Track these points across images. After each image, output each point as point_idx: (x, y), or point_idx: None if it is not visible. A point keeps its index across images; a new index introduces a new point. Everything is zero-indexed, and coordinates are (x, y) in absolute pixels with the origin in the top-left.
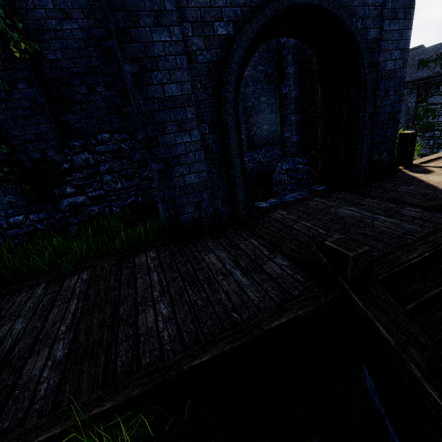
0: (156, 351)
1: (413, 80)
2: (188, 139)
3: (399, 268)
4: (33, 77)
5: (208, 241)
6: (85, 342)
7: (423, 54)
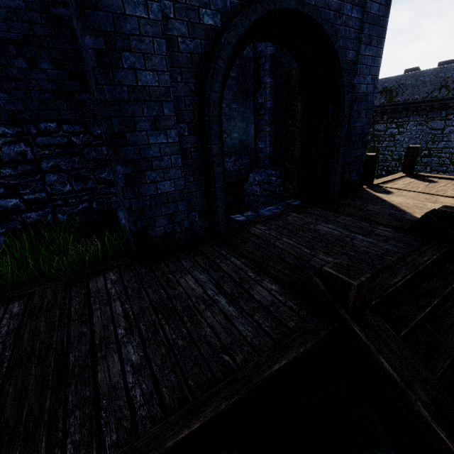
0: (126, 421)
1: None
2: (164, 139)
3: (388, 292)
4: None
5: (182, 259)
6: (14, 416)
7: None
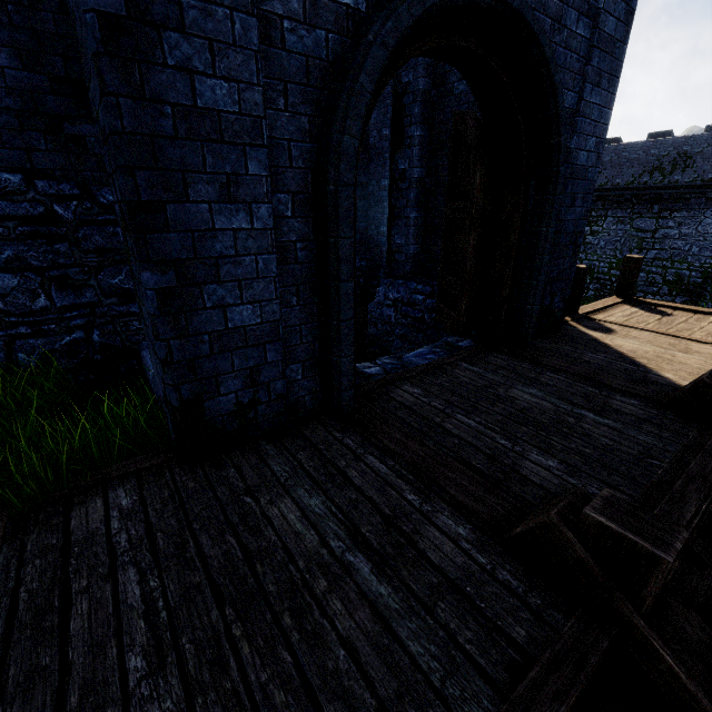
0: None
1: None
2: (245, 222)
3: None
4: None
5: (271, 459)
6: None
7: None
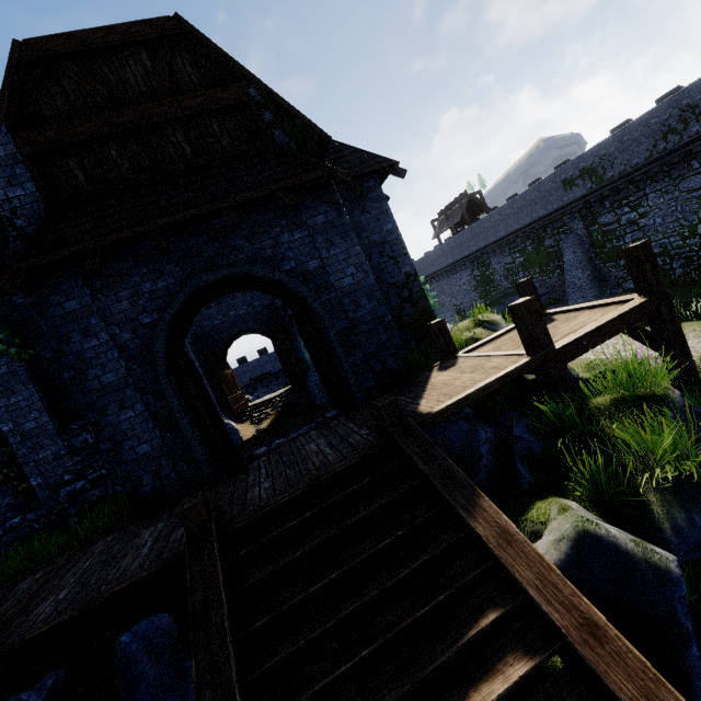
0: (24, 632)
1: (566, 204)
2: (133, 413)
3: (262, 512)
4: (30, 378)
5: (167, 512)
6: None
7: (563, 174)
